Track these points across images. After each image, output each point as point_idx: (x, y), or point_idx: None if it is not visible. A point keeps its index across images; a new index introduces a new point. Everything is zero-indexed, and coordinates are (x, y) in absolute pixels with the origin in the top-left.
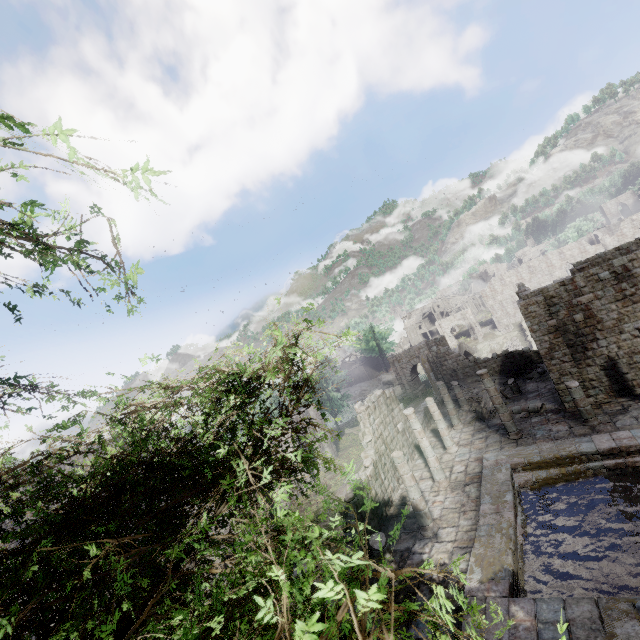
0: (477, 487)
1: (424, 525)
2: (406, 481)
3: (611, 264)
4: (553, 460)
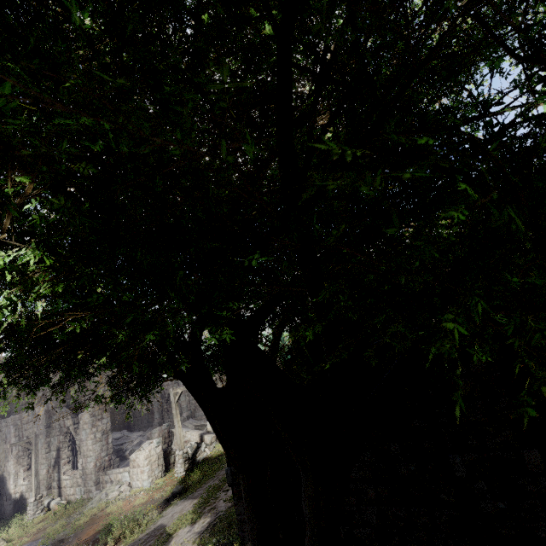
0: None
1: None
2: None
3: None
4: None
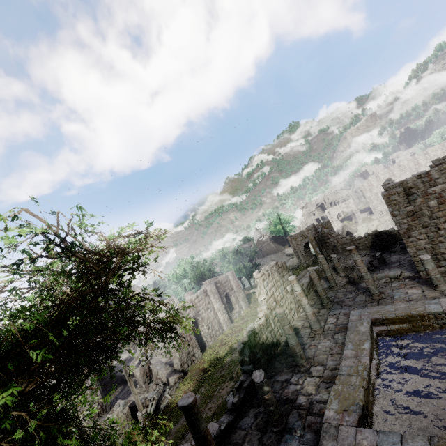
0: (343, 336)
1: (299, 363)
2: (285, 331)
3: None
4: (405, 317)
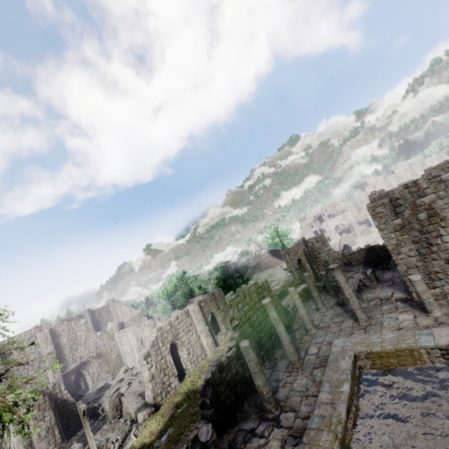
0: (323, 371)
1: (267, 409)
2: (251, 368)
3: None
4: (393, 351)
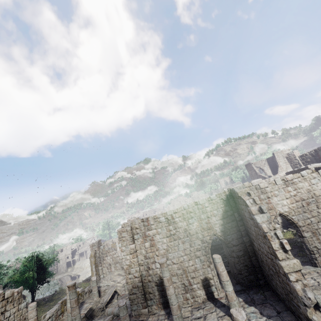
0: None
1: None
2: None
3: (166, 213)
4: None
